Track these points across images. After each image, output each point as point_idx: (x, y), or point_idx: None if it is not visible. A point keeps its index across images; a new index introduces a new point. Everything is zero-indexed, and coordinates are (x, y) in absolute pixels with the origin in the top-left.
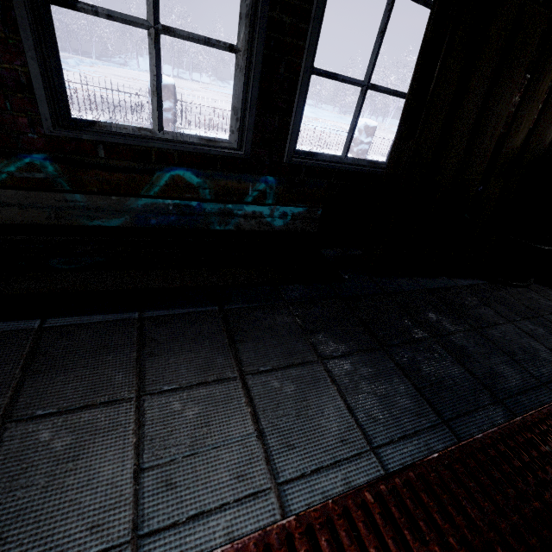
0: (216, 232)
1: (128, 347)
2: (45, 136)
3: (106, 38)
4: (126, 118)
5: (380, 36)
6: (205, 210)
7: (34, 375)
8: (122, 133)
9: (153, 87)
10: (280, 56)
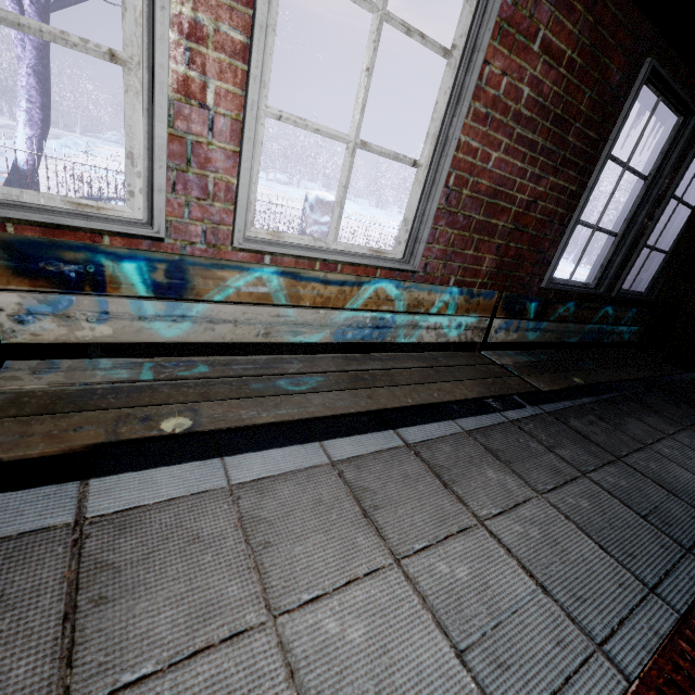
0: (563, 344)
1: (624, 414)
2: (538, 288)
3: (96, 112)
4: (282, 230)
5: (667, 223)
6: (606, 330)
7: (618, 427)
8: (561, 283)
9: (580, 257)
10: (635, 238)
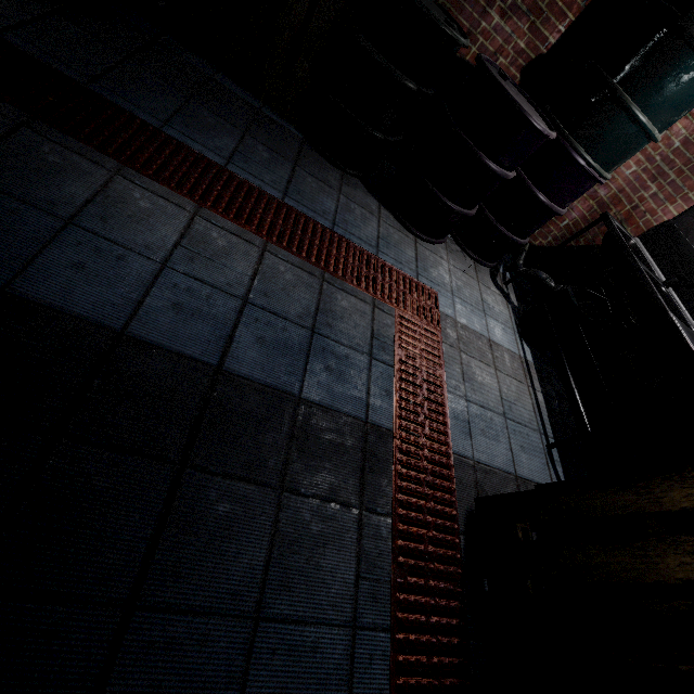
0: None
1: None
2: None
3: None
4: None
5: None
6: None
7: None
8: None
9: None
10: None
